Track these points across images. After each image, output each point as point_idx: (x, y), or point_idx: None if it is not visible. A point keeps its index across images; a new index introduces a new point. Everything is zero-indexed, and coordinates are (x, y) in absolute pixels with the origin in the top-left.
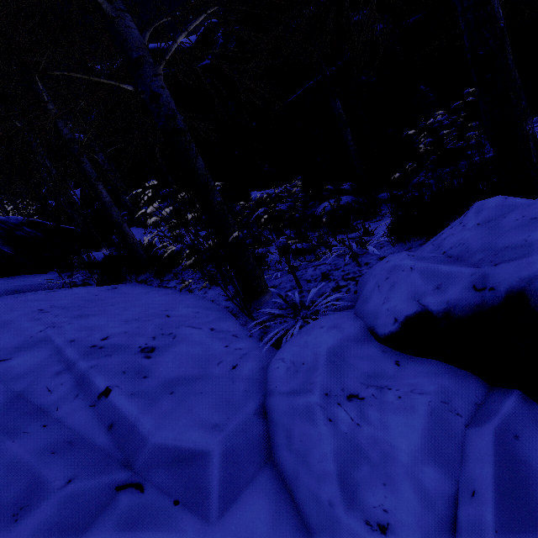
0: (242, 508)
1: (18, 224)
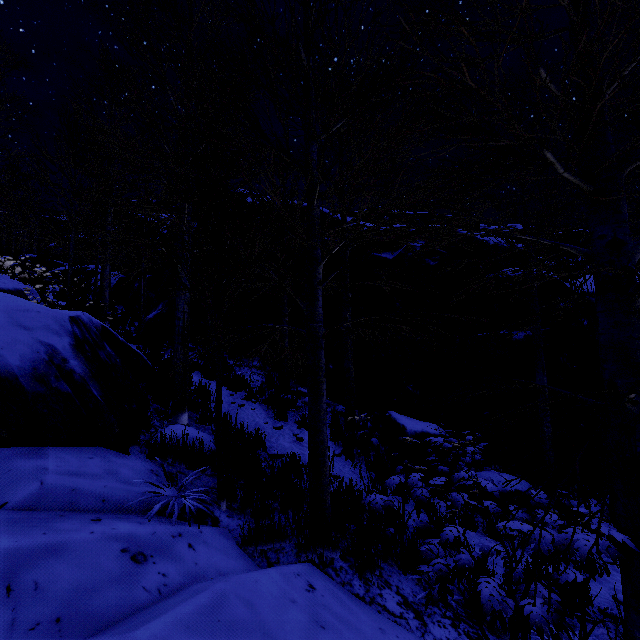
0: None
1: (99, 334)
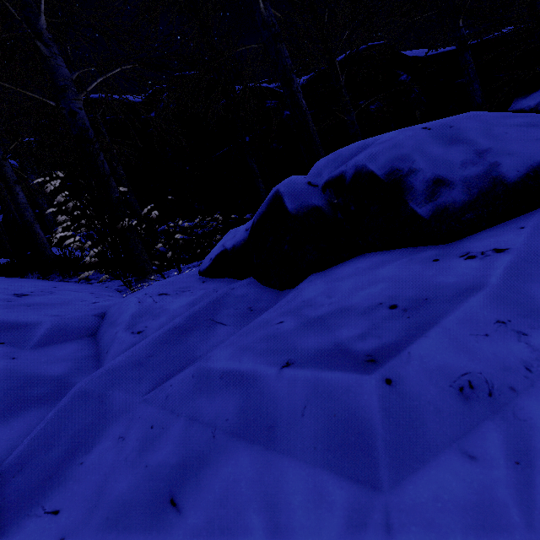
0: (55, 347)
1: None
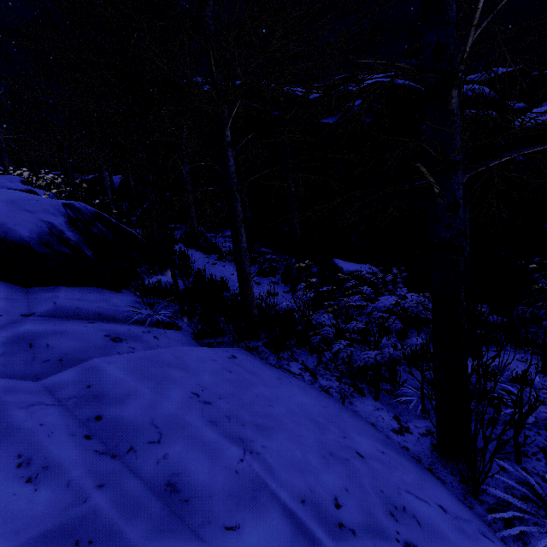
0: None
1: (92, 216)
